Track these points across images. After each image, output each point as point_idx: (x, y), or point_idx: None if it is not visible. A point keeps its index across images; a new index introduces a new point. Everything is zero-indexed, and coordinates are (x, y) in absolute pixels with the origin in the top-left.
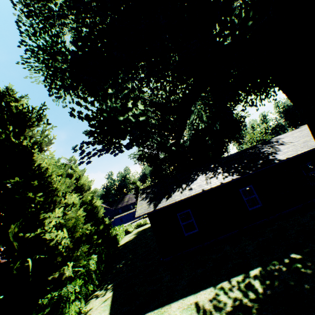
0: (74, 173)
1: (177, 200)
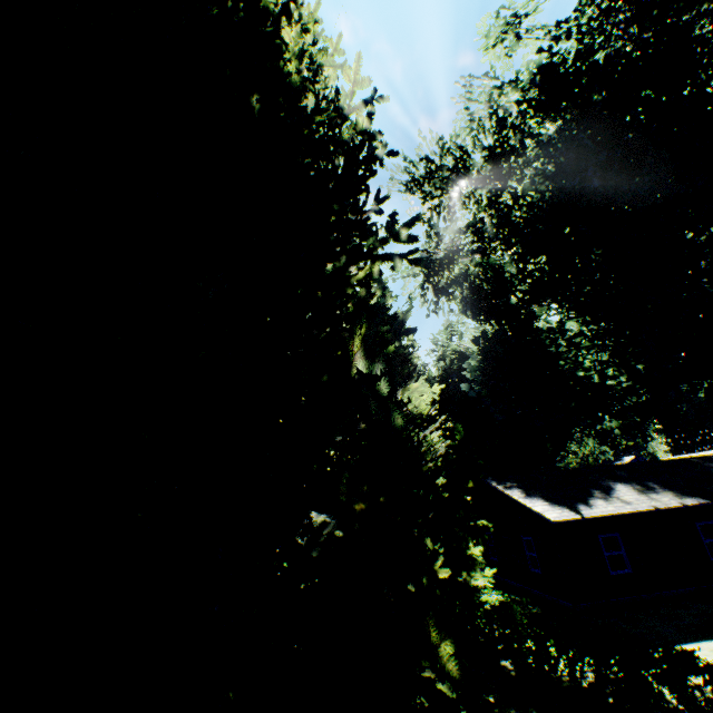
0: None
1: (617, 511)
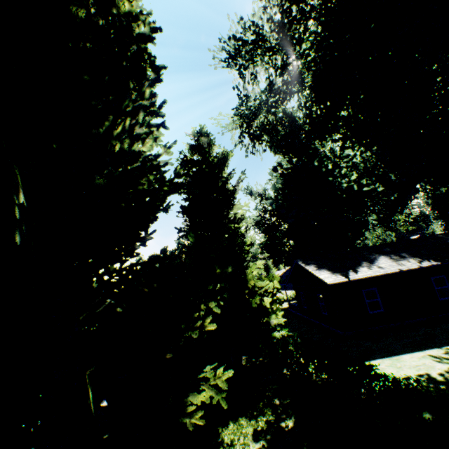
0: None
1: (373, 275)
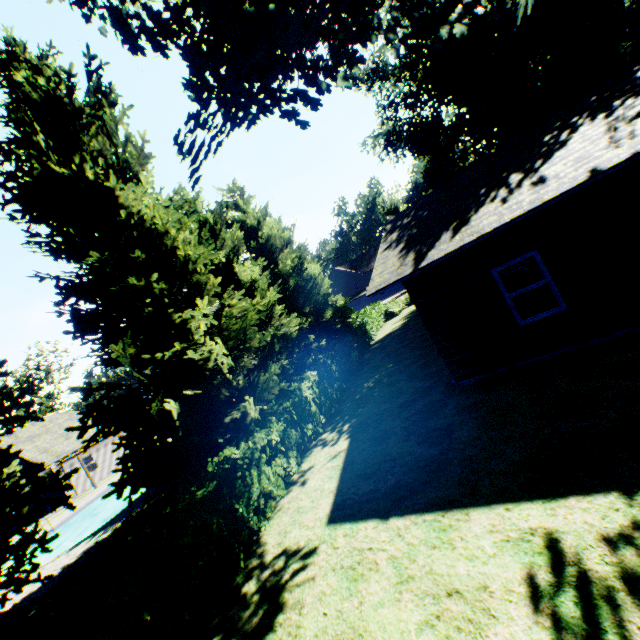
0: (245, 218)
1: (488, 228)
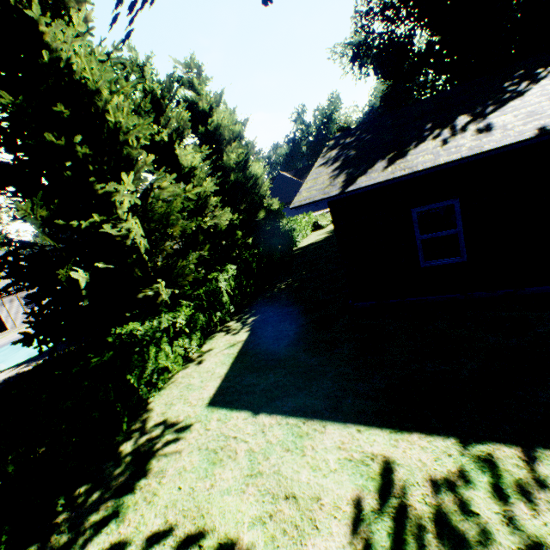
0: (198, 100)
1: (422, 167)
